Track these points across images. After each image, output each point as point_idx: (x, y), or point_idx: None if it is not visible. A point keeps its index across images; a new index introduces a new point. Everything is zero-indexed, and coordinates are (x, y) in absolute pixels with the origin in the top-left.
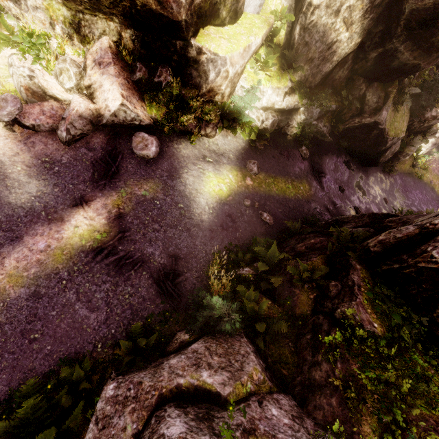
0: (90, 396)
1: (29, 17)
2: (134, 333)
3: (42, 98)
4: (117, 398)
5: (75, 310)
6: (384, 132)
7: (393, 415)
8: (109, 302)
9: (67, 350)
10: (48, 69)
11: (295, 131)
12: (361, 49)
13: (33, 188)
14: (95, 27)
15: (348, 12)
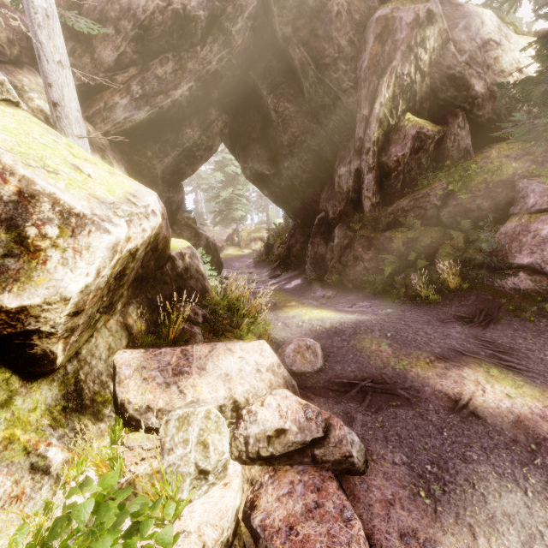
0: None
1: None
2: None
3: None
4: None
5: None
6: (211, 241)
7: (489, 173)
8: None
9: None
10: (157, 526)
11: None
12: None
13: (508, 501)
14: (96, 358)
15: None
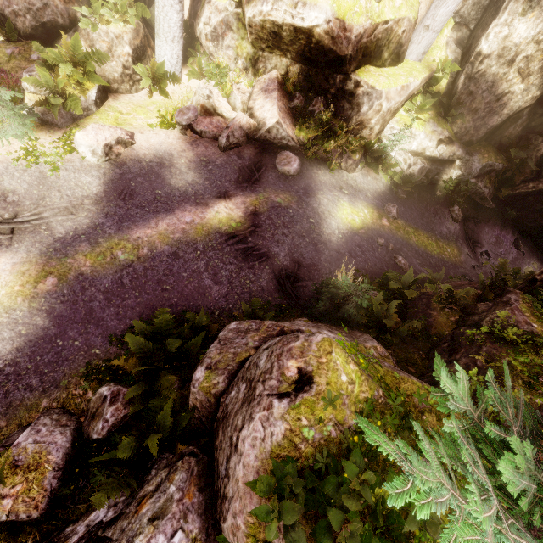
0: (204, 344)
1: (220, 54)
2: (252, 306)
3: (211, 115)
4: (239, 329)
5: (202, 278)
6: None
7: None
8: (231, 282)
9: (189, 307)
10: (222, 93)
11: (447, 186)
12: (541, 104)
13: (190, 178)
14: (269, 62)
15: (524, 62)
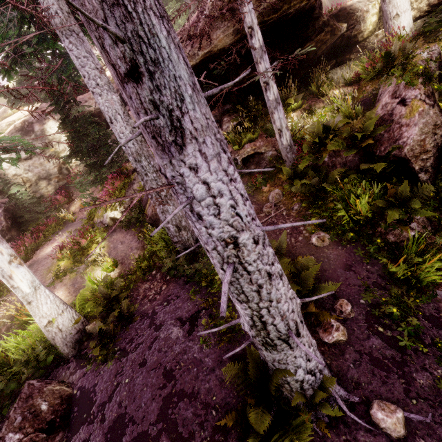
0: None
1: None
2: None
3: None
4: None
5: None
6: None
7: None
8: None
9: None
10: None
11: None
12: None
13: None
14: None
15: None
